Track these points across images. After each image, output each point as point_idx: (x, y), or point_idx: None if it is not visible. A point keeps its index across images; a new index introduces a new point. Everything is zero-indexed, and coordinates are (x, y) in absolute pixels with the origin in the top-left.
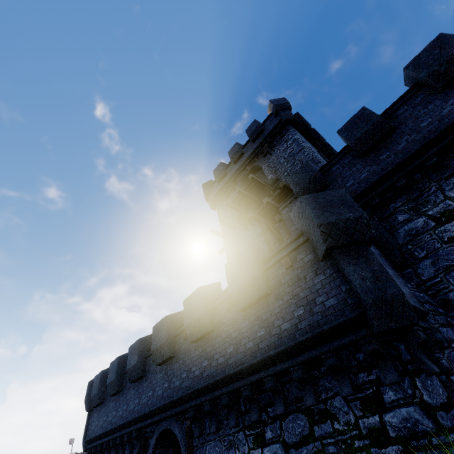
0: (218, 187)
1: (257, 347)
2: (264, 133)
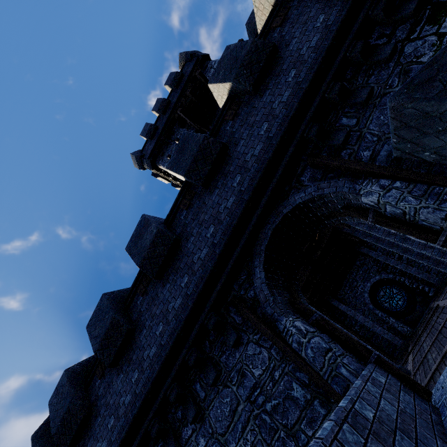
0: (152, 143)
1: None
2: (185, 76)
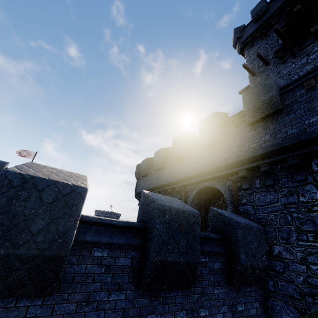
0: (252, 28)
1: None
2: None
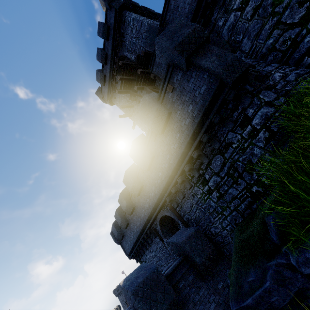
0: (106, 88)
1: (180, 144)
2: (110, 28)
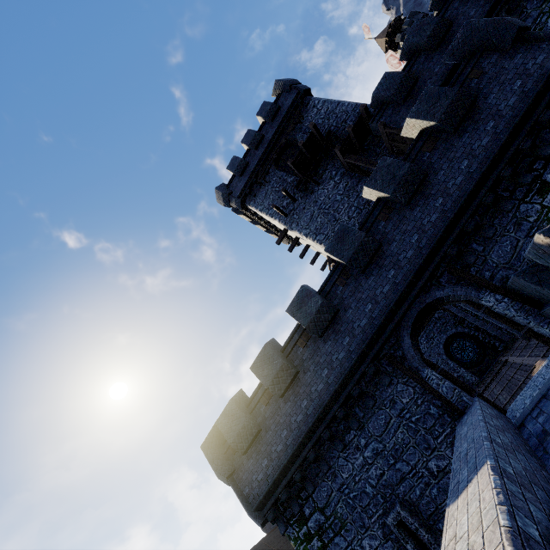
0: (242, 181)
1: (496, 134)
2: (282, 109)
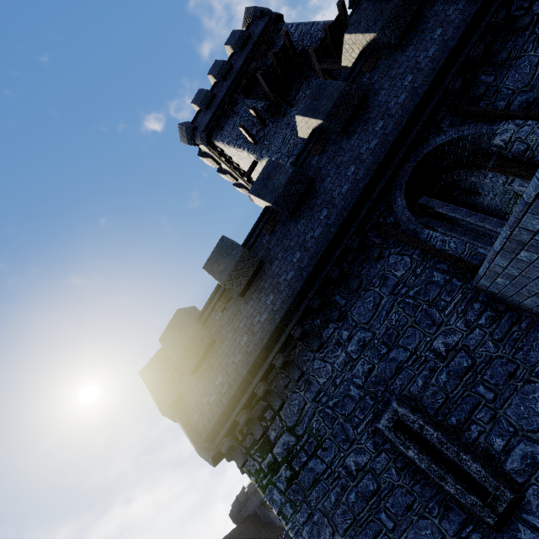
0: (208, 114)
1: None
2: (253, 37)
